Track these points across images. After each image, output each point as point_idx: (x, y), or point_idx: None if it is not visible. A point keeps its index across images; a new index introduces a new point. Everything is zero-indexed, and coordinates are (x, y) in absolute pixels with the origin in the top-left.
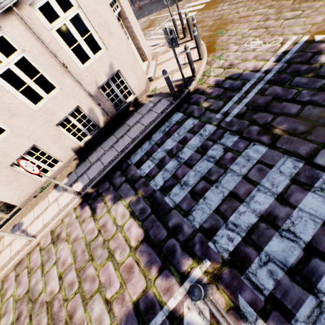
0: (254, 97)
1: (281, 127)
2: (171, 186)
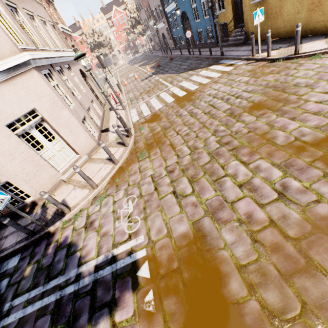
0: (32, 314)
1: None
2: None
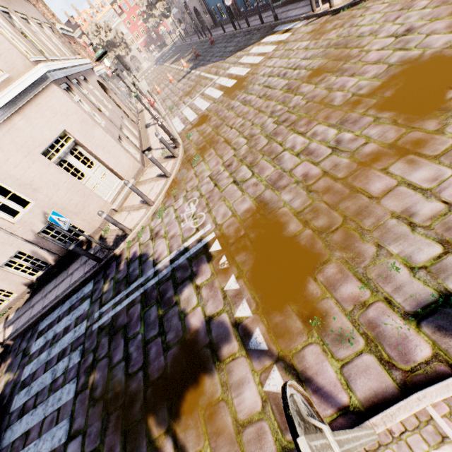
0: (123, 309)
1: (96, 375)
2: (26, 384)
